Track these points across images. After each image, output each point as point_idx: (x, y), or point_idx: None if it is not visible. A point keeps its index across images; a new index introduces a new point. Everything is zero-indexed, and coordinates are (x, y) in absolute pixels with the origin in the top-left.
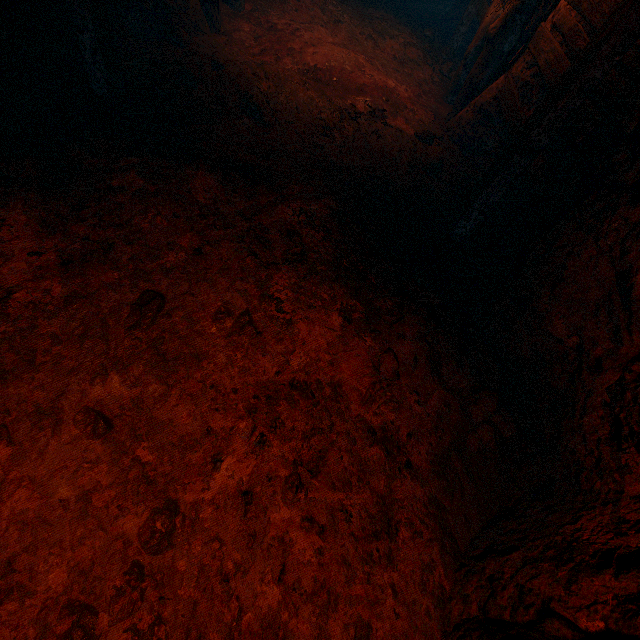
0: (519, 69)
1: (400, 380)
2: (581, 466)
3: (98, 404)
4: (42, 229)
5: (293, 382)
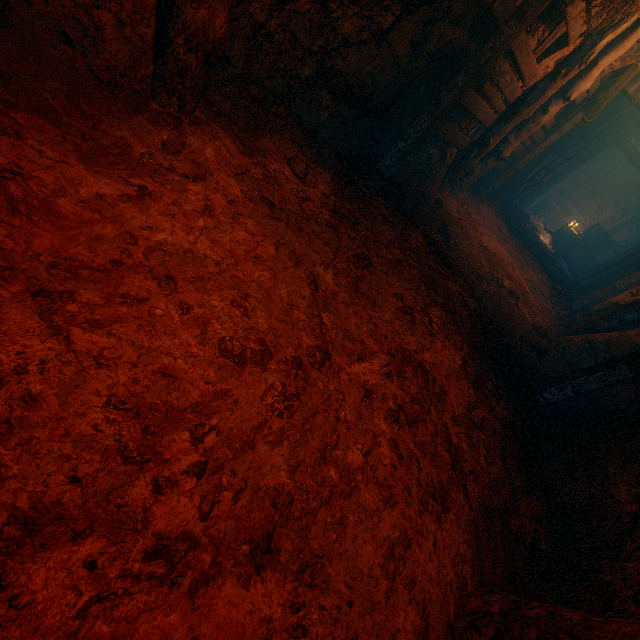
0: (633, 333)
1: (480, 432)
2: (616, 594)
3: (316, 276)
4: (333, 190)
5: (420, 364)
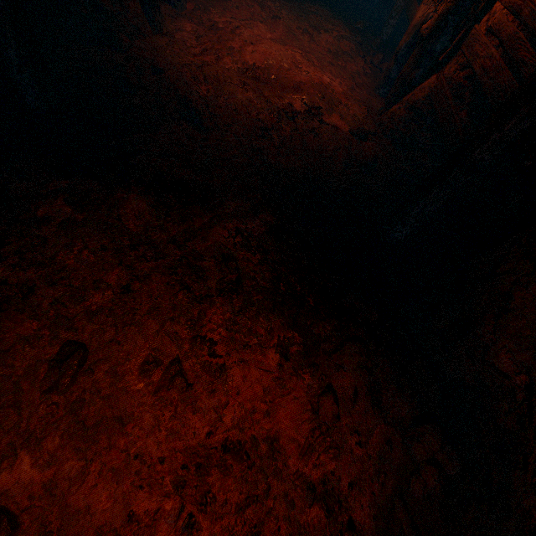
0: (452, 70)
1: (340, 420)
2: None
3: (3, 496)
4: None
5: (226, 442)
